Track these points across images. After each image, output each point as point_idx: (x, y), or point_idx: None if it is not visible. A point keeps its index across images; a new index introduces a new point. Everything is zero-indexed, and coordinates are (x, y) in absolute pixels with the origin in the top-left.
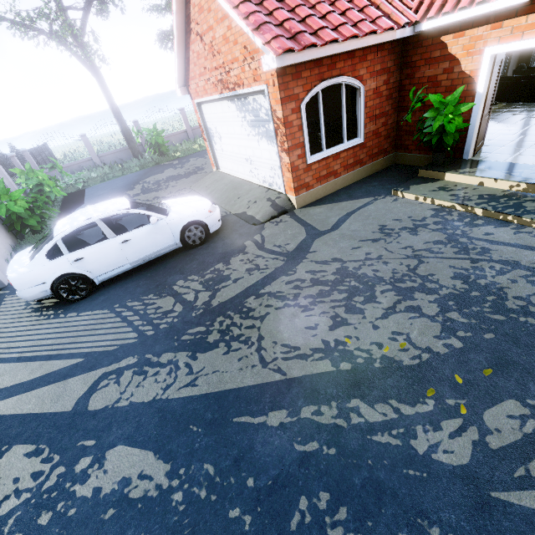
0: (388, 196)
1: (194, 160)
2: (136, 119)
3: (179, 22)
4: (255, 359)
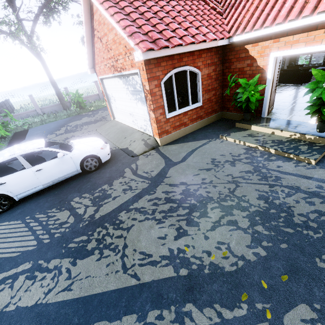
0: (217, 139)
1: (101, 112)
2: (66, 87)
3: (87, 30)
4: (119, 265)
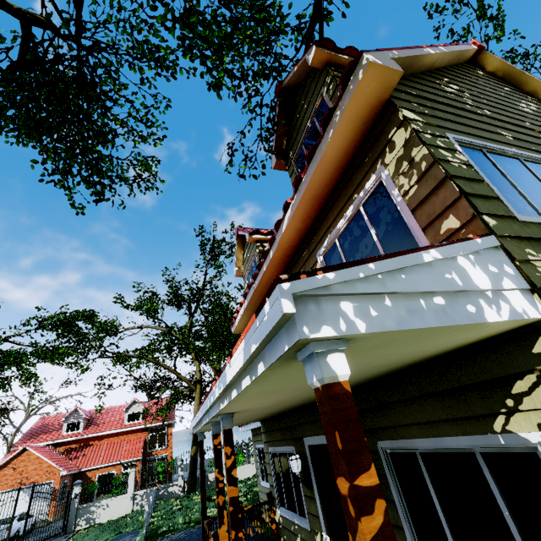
0: None
1: None
2: None
3: (3, 464)
4: None
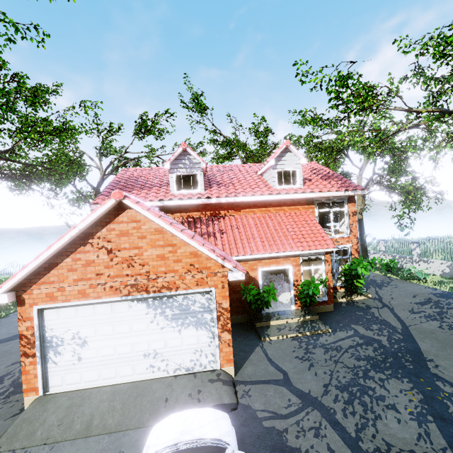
0: (263, 342)
1: None
2: None
3: (73, 235)
4: None
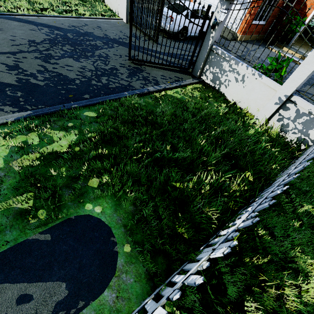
0: (266, 48)
1: None
2: None
3: None
4: None
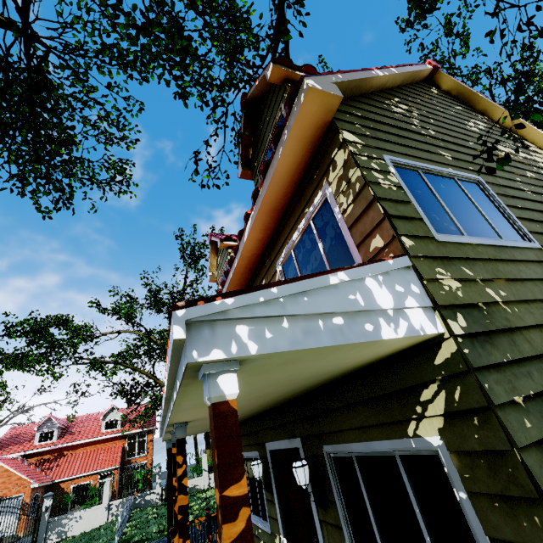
0: None
1: None
2: None
3: None
4: None
